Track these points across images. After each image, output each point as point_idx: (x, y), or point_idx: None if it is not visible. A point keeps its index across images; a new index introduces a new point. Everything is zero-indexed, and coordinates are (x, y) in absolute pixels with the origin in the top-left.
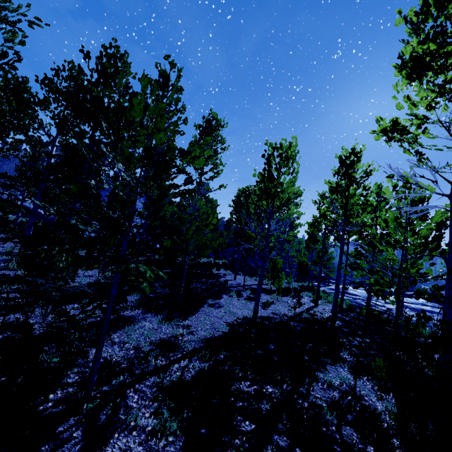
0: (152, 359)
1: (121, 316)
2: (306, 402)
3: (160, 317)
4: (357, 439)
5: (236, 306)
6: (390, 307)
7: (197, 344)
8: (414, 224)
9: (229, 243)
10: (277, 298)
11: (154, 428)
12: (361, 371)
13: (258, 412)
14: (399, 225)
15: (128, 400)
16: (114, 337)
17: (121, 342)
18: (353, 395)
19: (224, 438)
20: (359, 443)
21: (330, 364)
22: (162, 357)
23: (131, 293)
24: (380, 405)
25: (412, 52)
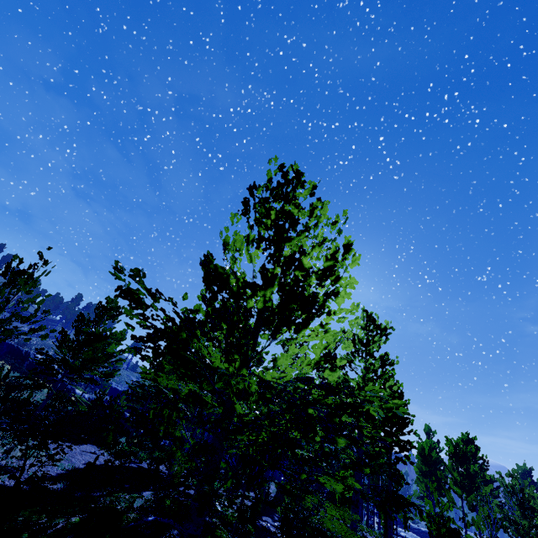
0: None
1: None
2: None
3: None
4: None
5: None
6: None
7: None
8: None
9: None
10: None
11: None
12: None
13: None
14: None
15: None
16: None
17: None
18: None
19: None
20: None
21: None
22: None
23: None
24: None
25: None
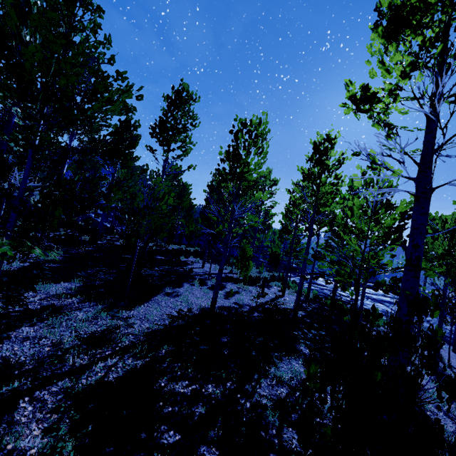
0: (69, 358)
1: (47, 306)
2: (249, 401)
3: (100, 307)
4: (296, 444)
5: (196, 296)
6: (353, 298)
7: (137, 338)
8: (380, 214)
9: (205, 231)
10: (244, 287)
11: (39, 451)
12: (315, 364)
13: (189, 418)
14: (364, 214)
15: (16, 414)
16: (29, 331)
17: (37, 337)
18: (302, 391)
19: (136, 455)
20: (298, 448)
21: (280, 360)
22: (85, 355)
23: (74, 279)
24: (328, 400)
25: (390, 2)
